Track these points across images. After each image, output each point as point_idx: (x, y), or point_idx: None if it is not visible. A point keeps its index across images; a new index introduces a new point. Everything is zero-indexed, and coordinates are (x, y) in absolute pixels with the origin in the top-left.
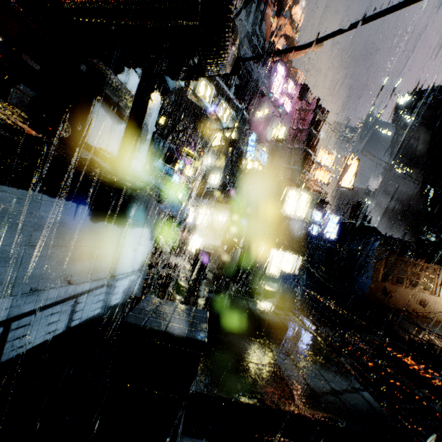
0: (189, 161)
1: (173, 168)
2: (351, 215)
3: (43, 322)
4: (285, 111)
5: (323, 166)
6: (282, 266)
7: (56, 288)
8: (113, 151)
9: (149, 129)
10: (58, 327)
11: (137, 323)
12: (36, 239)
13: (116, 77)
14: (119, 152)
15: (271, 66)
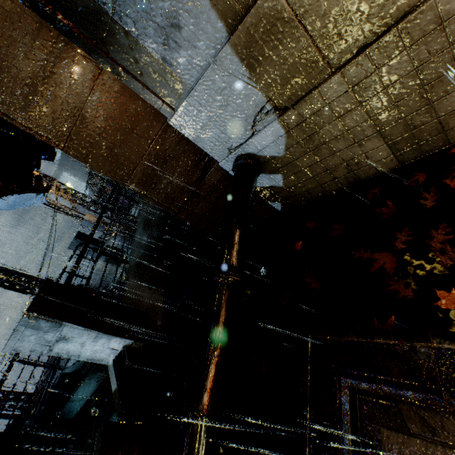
0: None
1: None
2: None
3: None
4: None
5: None
6: None
7: None
8: None
9: None
10: None
11: None
12: None
13: None
14: None
15: None
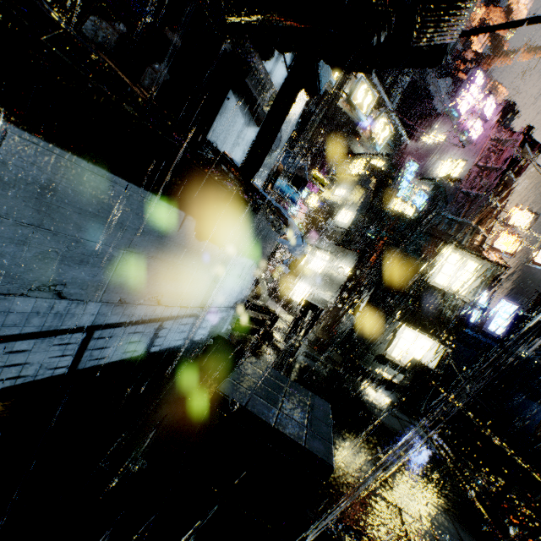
0: (316, 189)
1: (299, 192)
2: (535, 306)
3: (124, 338)
4: (471, 139)
5: (512, 226)
6: (412, 352)
7: (144, 305)
8: (237, 159)
9: (283, 138)
10: (137, 349)
11: (236, 400)
12: (136, 245)
13: (262, 63)
14: (246, 159)
15: (459, 76)
